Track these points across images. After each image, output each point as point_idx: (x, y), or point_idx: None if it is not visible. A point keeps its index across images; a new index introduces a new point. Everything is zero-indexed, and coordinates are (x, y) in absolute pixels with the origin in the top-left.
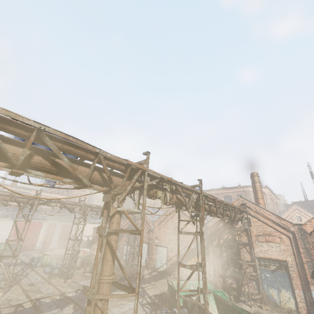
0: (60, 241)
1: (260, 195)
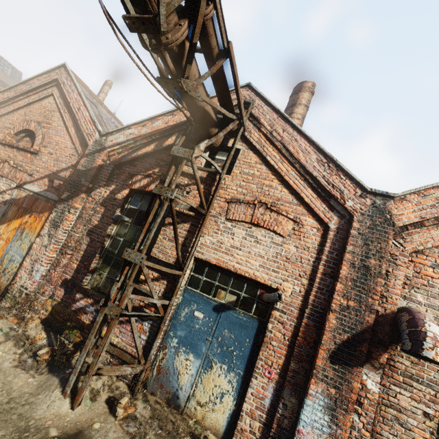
0: None
1: None
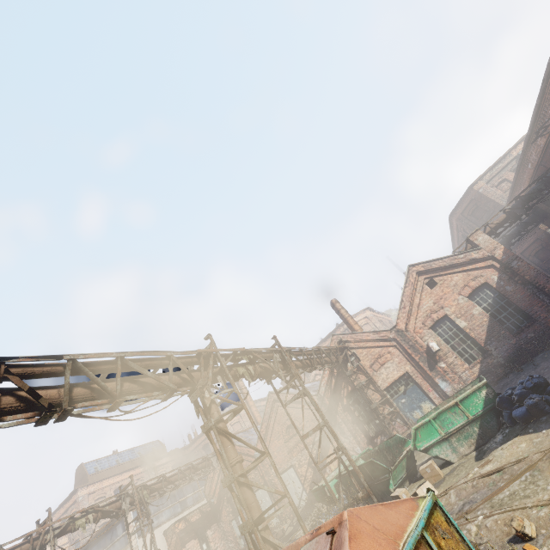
0: None
1: (352, 321)
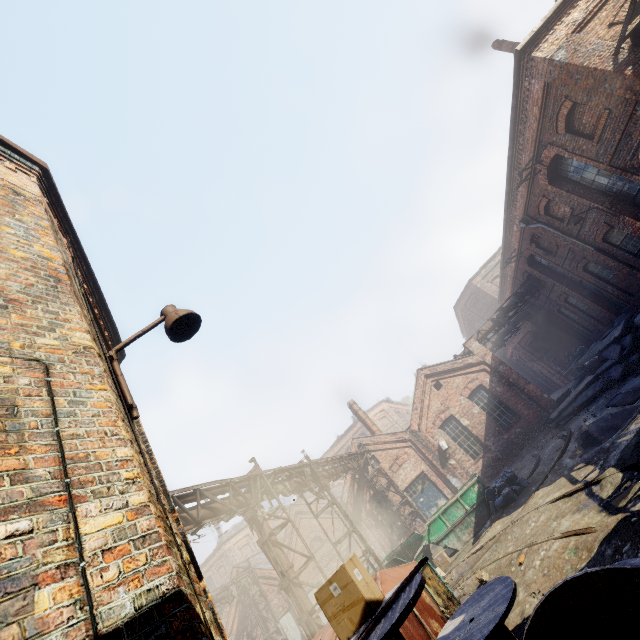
0: None
1: (370, 422)
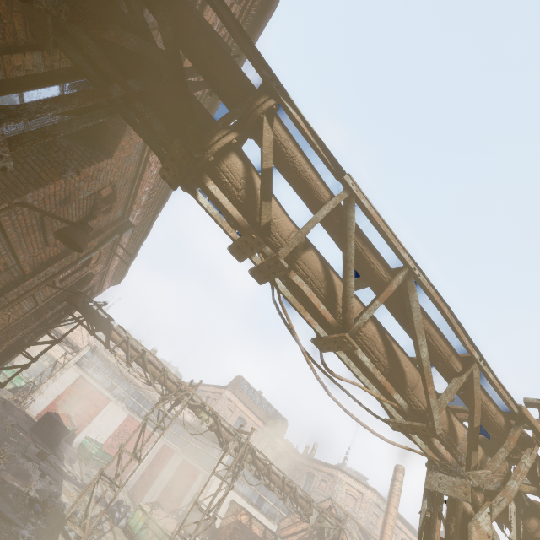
0: (166, 492)
1: None
